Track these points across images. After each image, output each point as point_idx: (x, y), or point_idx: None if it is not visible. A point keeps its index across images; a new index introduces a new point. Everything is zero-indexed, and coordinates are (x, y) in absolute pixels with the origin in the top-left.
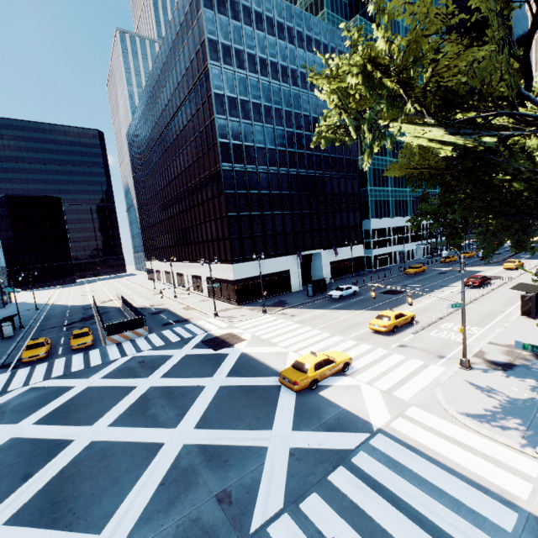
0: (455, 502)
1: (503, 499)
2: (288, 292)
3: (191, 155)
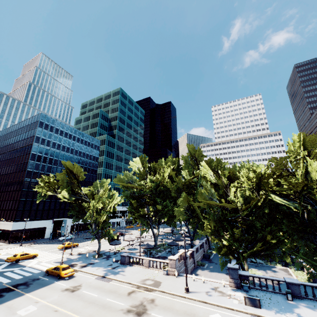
0: (31, 272)
1: (42, 270)
2: (42, 238)
3: (13, 169)
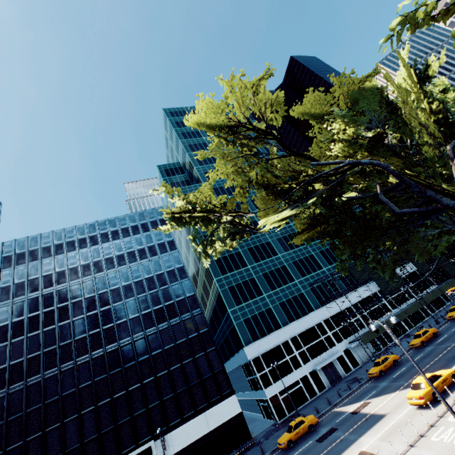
0: None
1: None
2: None
3: None
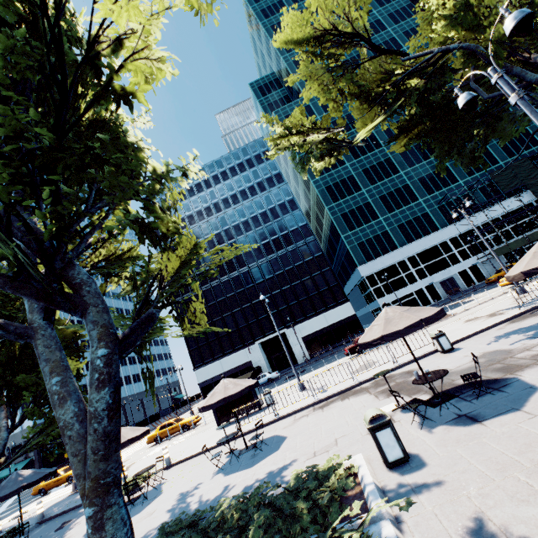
0: None
1: None
2: None
3: None
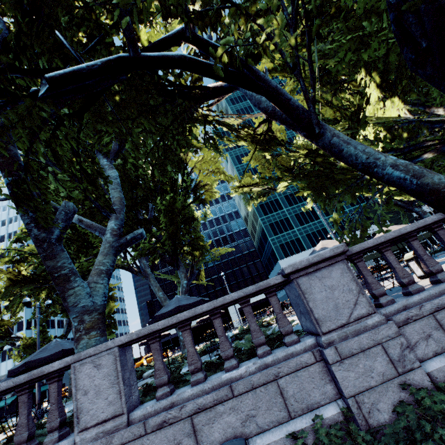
0: None
1: None
2: None
3: None
